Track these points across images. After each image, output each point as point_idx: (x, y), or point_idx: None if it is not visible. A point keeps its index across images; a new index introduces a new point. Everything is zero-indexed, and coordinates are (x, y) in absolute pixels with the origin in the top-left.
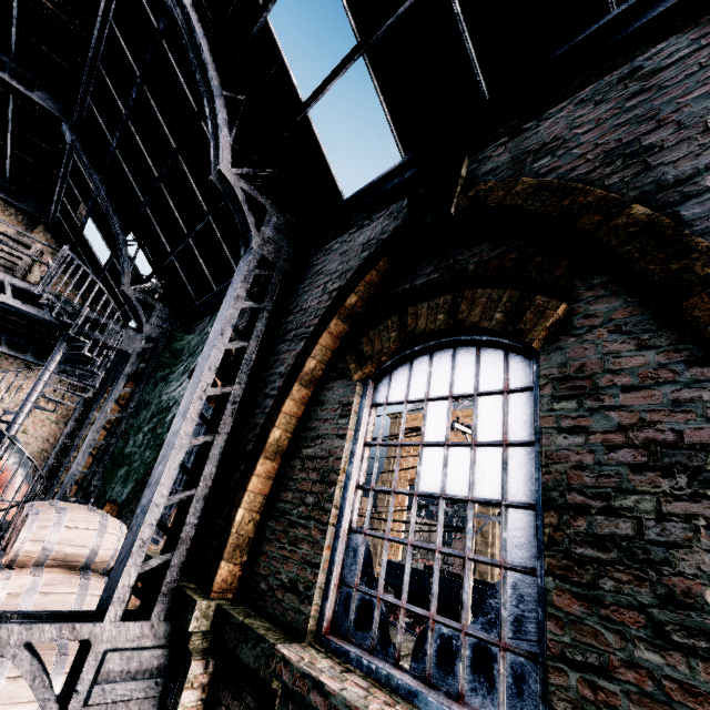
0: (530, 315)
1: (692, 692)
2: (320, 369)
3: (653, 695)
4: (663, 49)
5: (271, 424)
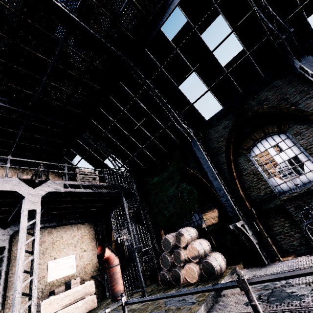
0: (282, 127)
1: None
2: (232, 157)
3: None
4: (277, 82)
5: (232, 173)
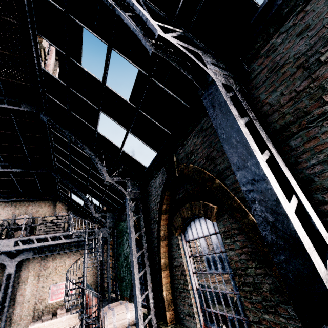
0: (209, 212)
1: (275, 324)
2: (166, 232)
3: (269, 326)
4: (205, 121)
5: (160, 258)
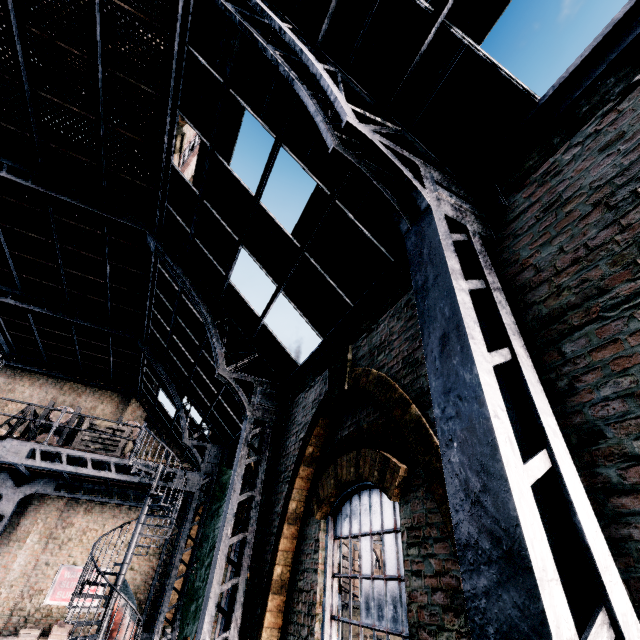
0: (388, 476)
1: None
2: (301, 507)
3: None
4: None
5: (273, 562)
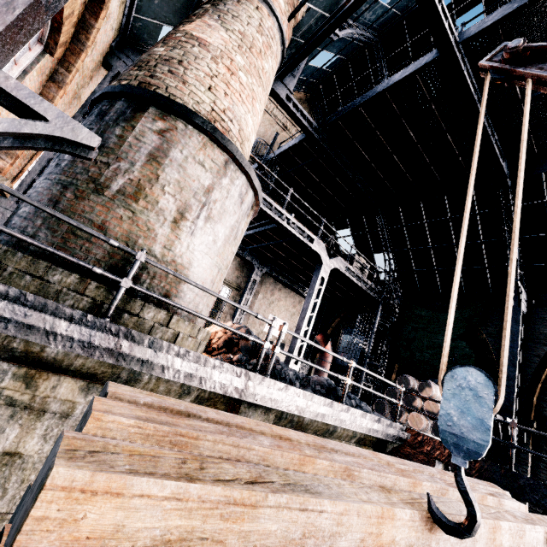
0: None
1: None
2: None
3: None
4: None
5: (541, 373)
